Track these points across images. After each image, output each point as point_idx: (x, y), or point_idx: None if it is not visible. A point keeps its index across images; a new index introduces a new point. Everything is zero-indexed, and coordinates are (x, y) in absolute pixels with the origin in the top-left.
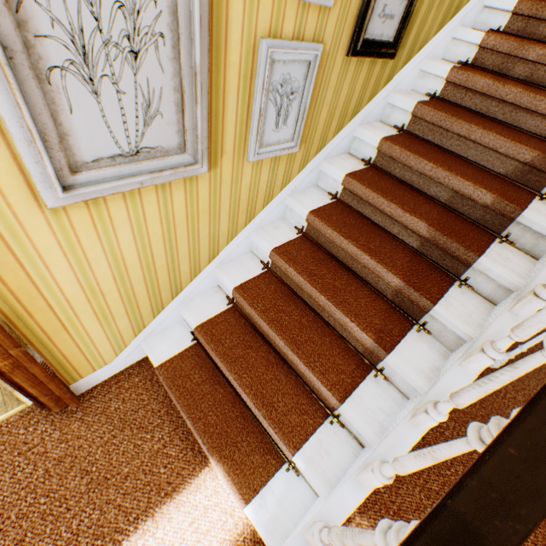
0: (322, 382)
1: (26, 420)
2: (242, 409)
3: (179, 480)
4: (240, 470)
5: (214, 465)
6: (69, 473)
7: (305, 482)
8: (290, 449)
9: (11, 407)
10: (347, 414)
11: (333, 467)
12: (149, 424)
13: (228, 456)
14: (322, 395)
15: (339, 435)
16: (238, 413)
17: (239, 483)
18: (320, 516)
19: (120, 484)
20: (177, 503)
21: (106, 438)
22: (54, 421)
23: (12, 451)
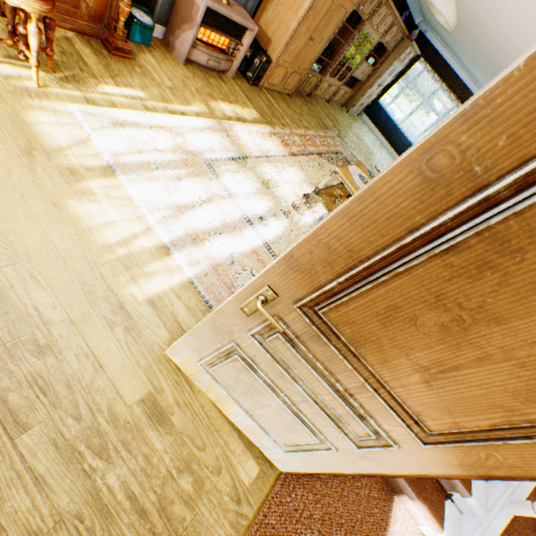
0: None
1: (285, 487)
2: None
3: (385, 516)
4: (432, 506)
5: (420, 505)
6: (332, 529)
7: (454, 505)
8: (468, 491)
9: (270, 476)
10: None
11: (483, 499)
12: None
13: (425, 497)
14: None
15: None
16: None
17: (435, 515)
18: (488, 532)
19: (360, 528)
20: (391, 533)
21: (339, 492)
22: (303, 484)
23: (290, 520)
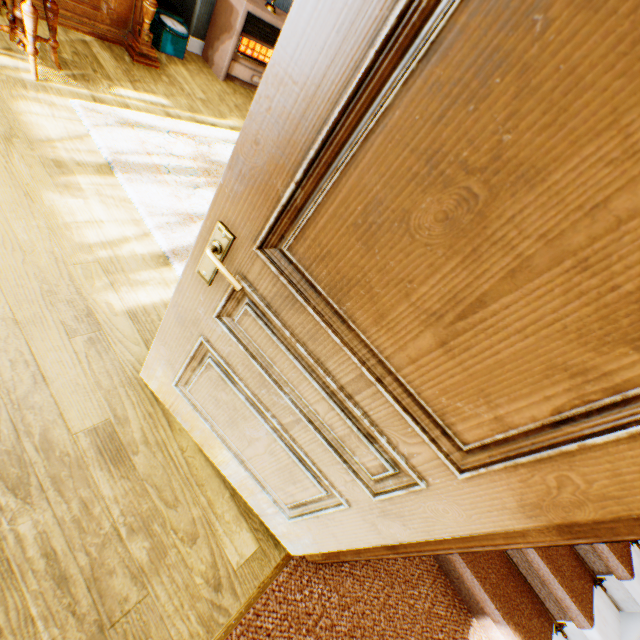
0: (613, 553)
1: (295, 578)
2: (507, 564)
3: None
4: (531, 638)
5: (509, 633)
6: None
7: None
8: (588, 620)
9: (272, 559)
10: (633, 586)
11: (614, 635)
12: (411, 576)
13: (518, 623)
14: (589, 558)
15: (603, 599)
16: (506, 568)
17: None
18: None
19: None
20: None
21: (381, 599)
22: (325, 579)
23: (298, 628)
